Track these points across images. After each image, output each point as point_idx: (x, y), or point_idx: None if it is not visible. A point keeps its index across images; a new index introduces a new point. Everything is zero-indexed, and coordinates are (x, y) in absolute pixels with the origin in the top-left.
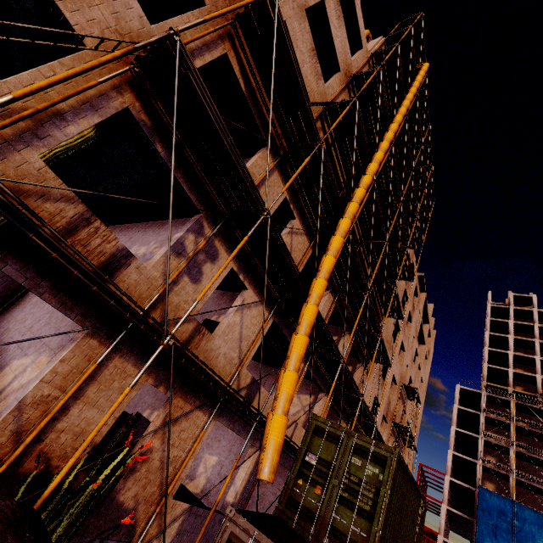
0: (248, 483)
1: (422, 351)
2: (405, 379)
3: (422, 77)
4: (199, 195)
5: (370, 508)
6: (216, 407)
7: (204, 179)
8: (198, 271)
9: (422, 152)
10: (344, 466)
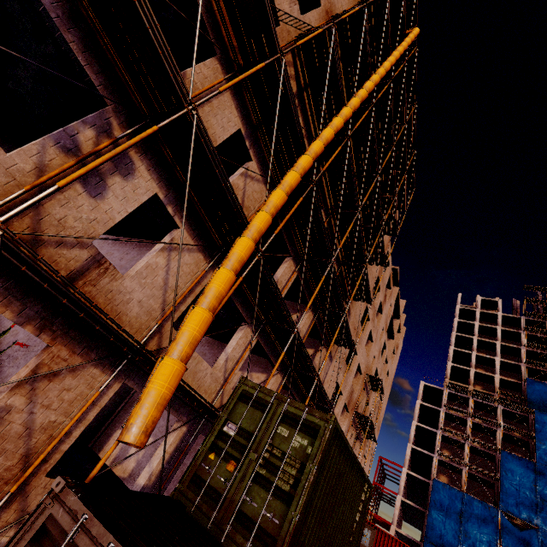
0: (168, 463)
1: (390, 345)
2: (371, 370)
3: (411, 40)
4: (106, 79)
5: (290, 488)
6: (121, 365)
7: (112, 55)
8: (101, 182)
9: (406, 131)
10: (268, 437)
